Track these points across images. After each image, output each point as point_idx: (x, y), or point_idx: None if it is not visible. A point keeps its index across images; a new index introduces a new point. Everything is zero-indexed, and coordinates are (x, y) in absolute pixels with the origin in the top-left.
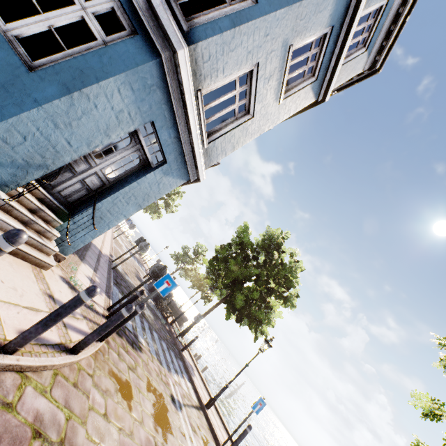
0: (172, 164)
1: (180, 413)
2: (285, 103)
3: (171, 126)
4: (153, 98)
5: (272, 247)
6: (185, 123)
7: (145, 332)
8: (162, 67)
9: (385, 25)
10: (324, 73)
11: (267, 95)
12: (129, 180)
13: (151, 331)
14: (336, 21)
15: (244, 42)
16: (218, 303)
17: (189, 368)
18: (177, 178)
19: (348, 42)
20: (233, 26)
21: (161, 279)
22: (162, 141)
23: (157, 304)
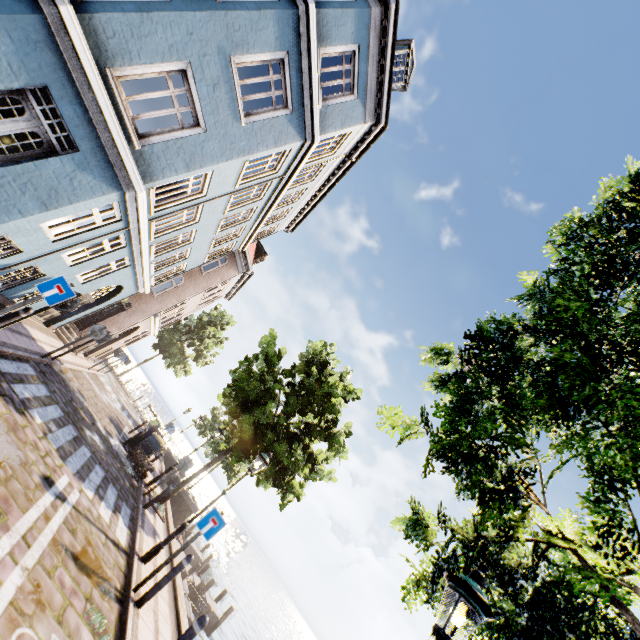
0: (89, 156)
1: (49, 495)
2: (253, 129)
3: (77, 102)
4: (43, 58)
5: (312, 364)
6: (96, 103)
7: (57, 426)
8: (50, 26)
9: (369, 74)
10: (301, 107)
11: (219, 108)
12: (26, 161)
13: (79, 442)
14: (289, 48)
15: (161, 33)
16: (228, 450)
17: (143, 523)
18: (102, 182)
19: (315, 74)
20: (139, 11)
21: (50, 282)
22: (66, 118)
23: (130, 451)
